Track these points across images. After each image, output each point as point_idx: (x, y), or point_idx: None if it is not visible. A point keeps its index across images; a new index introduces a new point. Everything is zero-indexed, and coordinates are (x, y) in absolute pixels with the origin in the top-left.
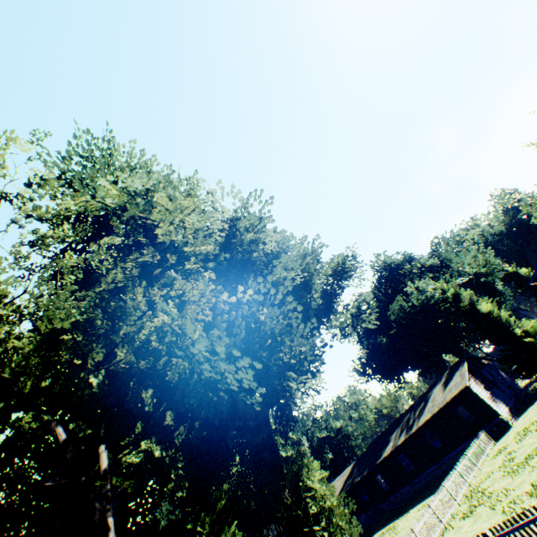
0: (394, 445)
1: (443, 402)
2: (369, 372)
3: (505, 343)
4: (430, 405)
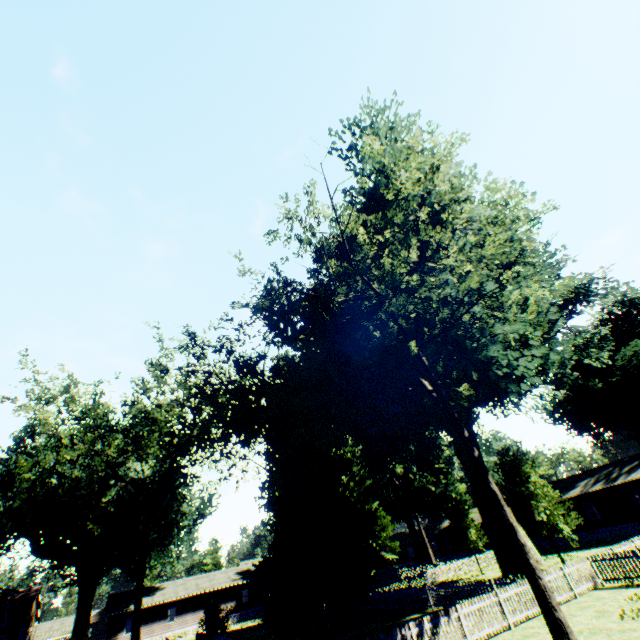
0: (584, 491)
1: None
2: (561, 416)
3: None
4: None
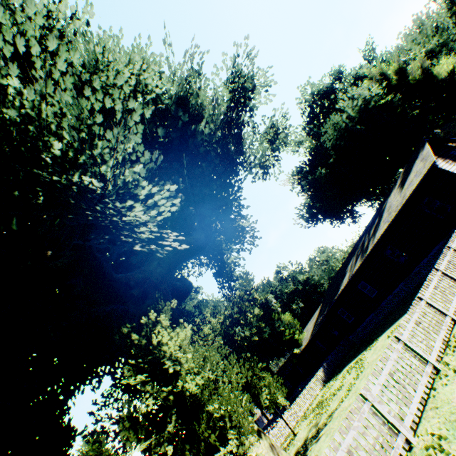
0: (350, 275)
1: (402, 201)
2: (317, 215)
3: None
4: (386, 215)
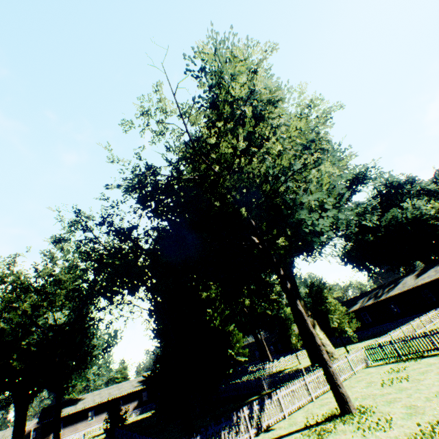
0: (362, 305)
1: (414, 285)
2: (348, 260)
3: None
4: (401, 286)
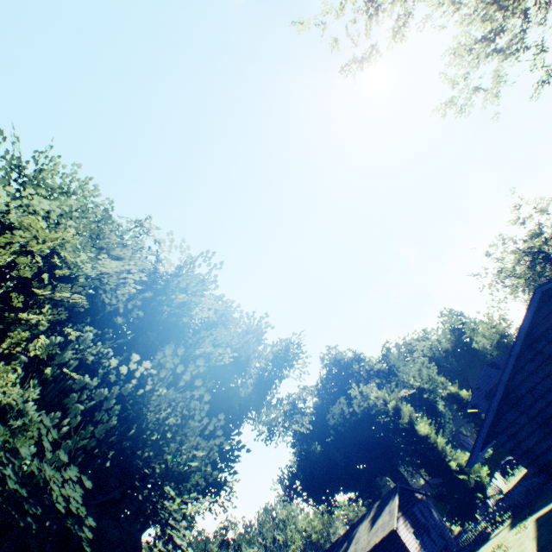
0: None
1: (366, 547)
2: (296, 487)
3: (440, 476)
4: (353, 549)
